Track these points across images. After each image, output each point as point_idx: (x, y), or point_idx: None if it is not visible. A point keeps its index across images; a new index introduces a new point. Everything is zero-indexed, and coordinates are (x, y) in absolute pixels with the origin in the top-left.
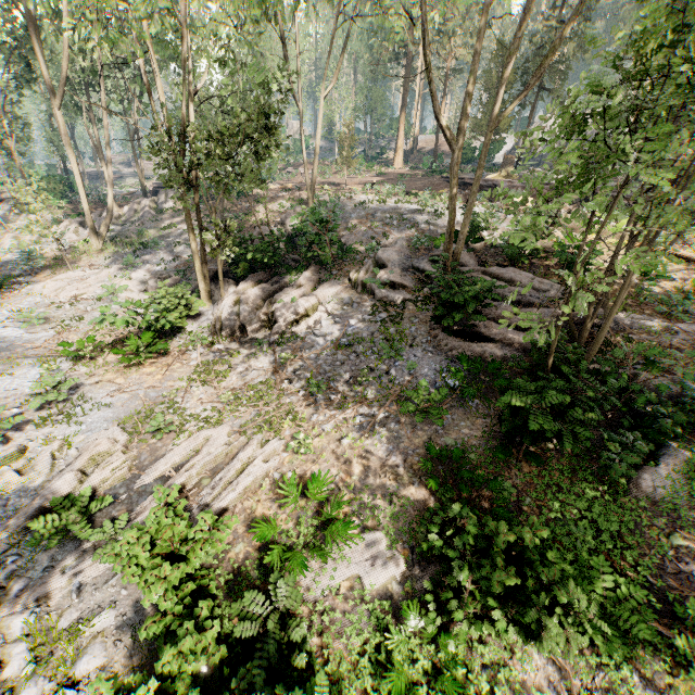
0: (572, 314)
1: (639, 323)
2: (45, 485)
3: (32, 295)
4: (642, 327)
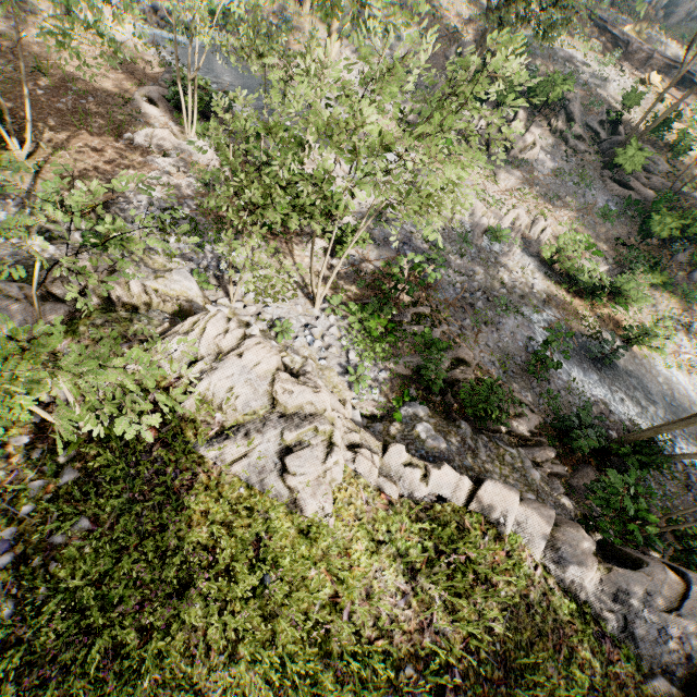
0: (668, 184)
1: (692, 195)
2: (471, 221)
3: None
4: (693, 198)
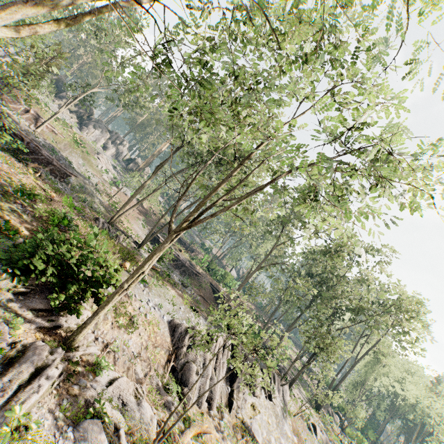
0: None
1: None
2: None
3: None
4: None
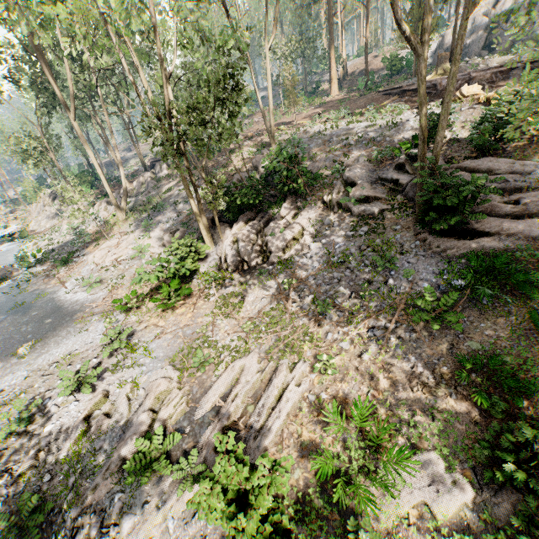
0: None
1: None
2: (127, 425)
3: (87, 265)
4: None
